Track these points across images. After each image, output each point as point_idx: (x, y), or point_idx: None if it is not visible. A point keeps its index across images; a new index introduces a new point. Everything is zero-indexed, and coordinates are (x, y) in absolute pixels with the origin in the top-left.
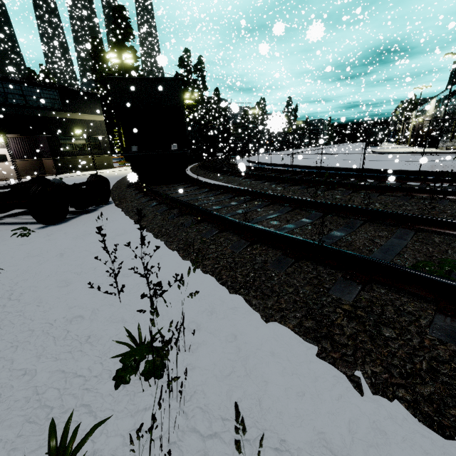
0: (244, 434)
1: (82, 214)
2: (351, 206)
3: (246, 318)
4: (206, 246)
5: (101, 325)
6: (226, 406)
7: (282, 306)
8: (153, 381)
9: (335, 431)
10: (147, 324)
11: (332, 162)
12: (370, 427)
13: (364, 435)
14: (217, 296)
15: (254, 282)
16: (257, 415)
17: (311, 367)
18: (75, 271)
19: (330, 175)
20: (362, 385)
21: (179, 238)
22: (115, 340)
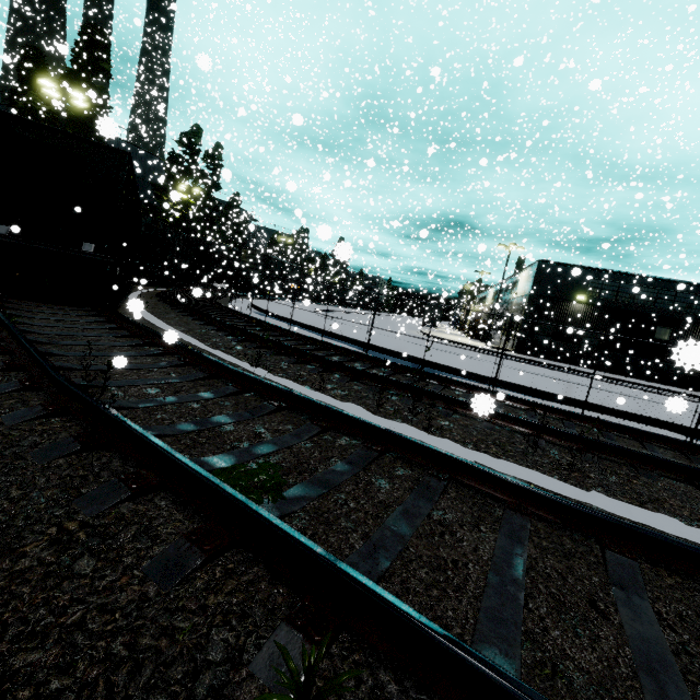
0: None
1: None
2: (274, 385)
3: None
4: None
5: None
6: None
7: None
8: None
9: None
10: None
11: (357, 331)
12: None
13: None
14: None
15: None
16: None
17: None
18: None
19: (324, 345)
20: None
21: None
22: None
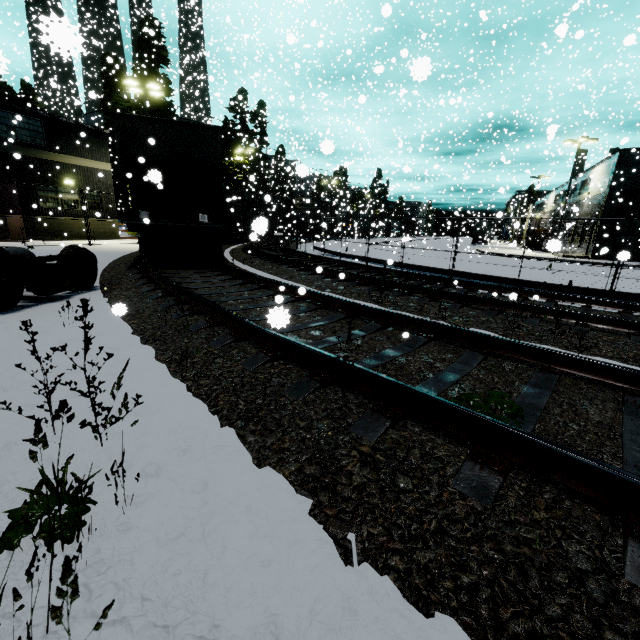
0: (73, 600)
1: (44, 302)
2: (416, 319)
3: (231, 461)
4: (211, 359)
5: (12, 465)
6: (156, 581)
7: (284, 446)
8: (61, 547)
9: (292, 612)
10: (85, 466)
11: (422, 258)
12: (340, 606)
13: (328, 616)
14: (202, 428)
15: (258, 412)
16: (195, 592)
17: (293, 527)
18: (1, 384)
19: (411, 276)
20: (350, 552)
21: (177, 346)
22: (25, 487)
